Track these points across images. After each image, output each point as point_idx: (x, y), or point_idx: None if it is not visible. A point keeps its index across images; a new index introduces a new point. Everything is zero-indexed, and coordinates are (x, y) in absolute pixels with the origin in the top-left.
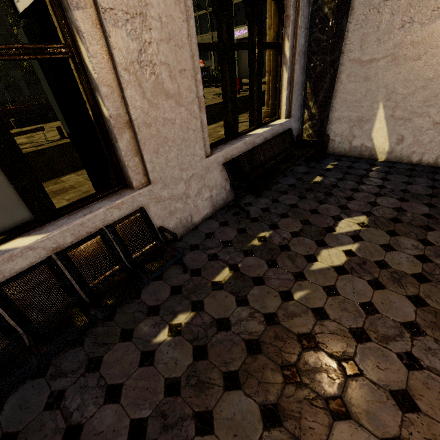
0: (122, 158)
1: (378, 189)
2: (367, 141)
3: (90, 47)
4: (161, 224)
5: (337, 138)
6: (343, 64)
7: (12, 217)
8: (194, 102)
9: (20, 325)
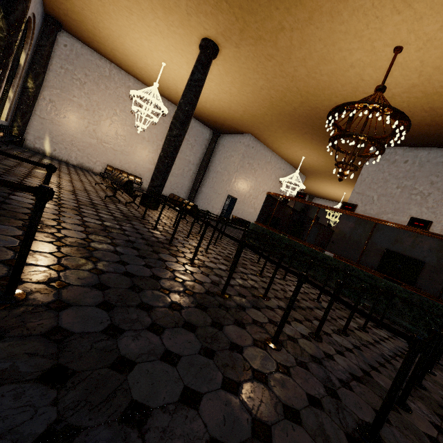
0: None
1: (51, 159)
2: (42, 147)
3: None
4: None
5: (28, 141)
6: (32, 113)
7: None
8: None
9: None
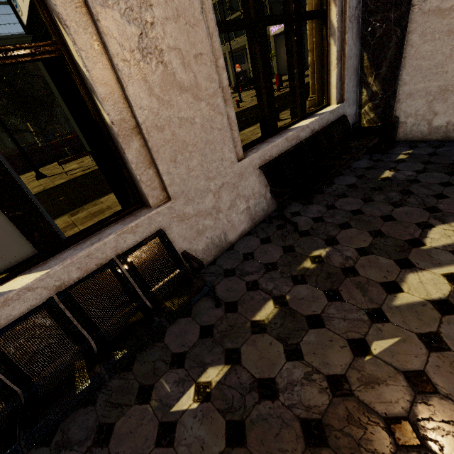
0: (133, 172)
1: None
2: None
3: (77, 38)
4: (188, 246)
5: (409, 119)
6: (413, 20)
7: (24, 249)
8: (216, 93)
9: (17, 384)
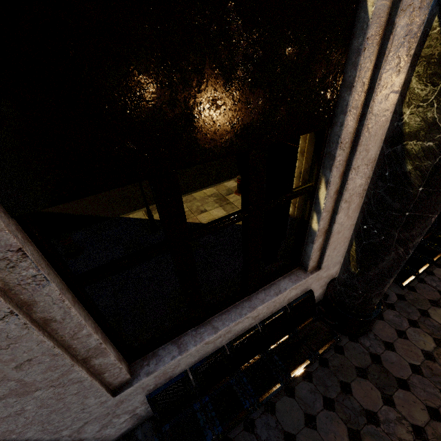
0: None
1: None
2: None
3: None
4: None
5: None
6: None
7: None
8: None
9: None
